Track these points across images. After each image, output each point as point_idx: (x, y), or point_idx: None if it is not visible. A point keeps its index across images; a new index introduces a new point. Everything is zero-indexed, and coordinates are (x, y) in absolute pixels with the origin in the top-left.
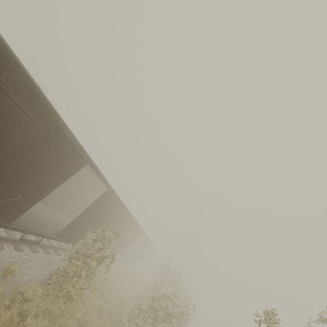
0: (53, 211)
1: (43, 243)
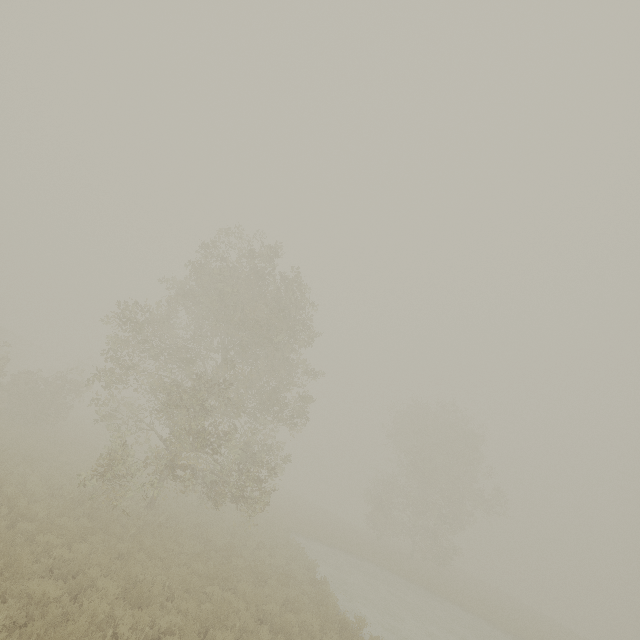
0: None
1: None
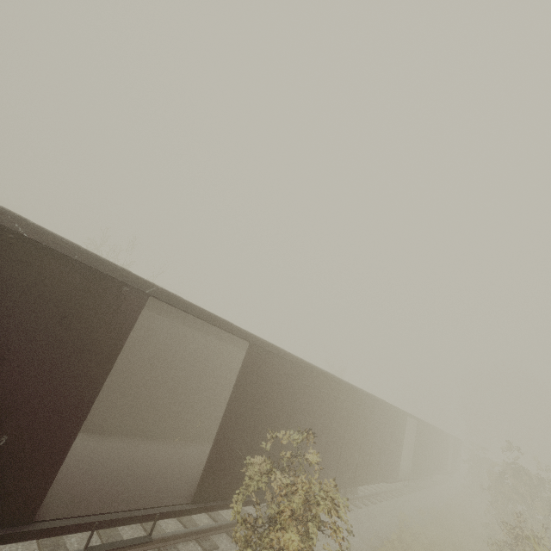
0: (196, 447)
1: (196, 526)
